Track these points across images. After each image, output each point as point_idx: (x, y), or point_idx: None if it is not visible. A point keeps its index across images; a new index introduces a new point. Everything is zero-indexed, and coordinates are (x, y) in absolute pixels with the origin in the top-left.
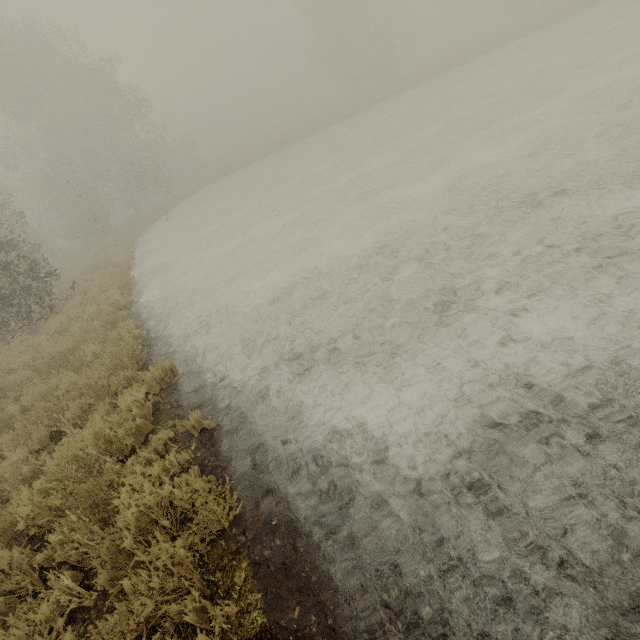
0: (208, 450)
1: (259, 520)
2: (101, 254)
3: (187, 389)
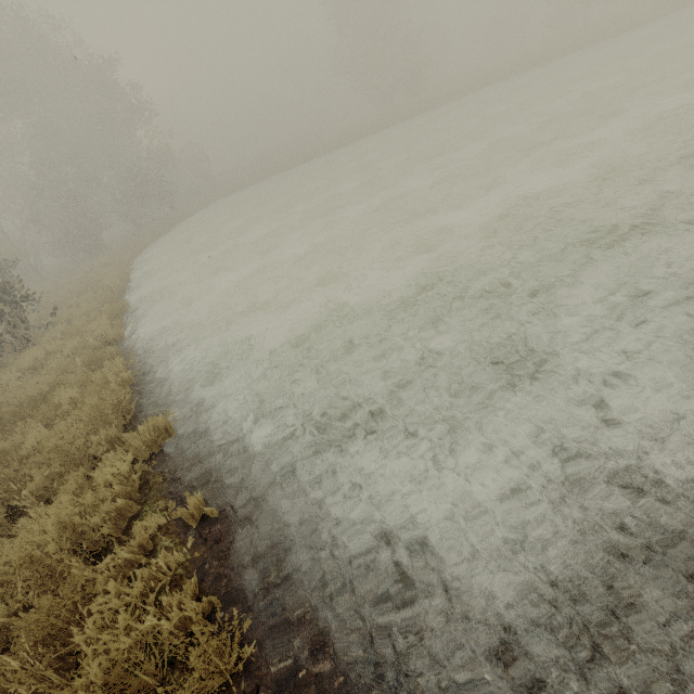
0: (209, 549)
1: (278, 670)
2: (91, 274)
3: (185, 456)
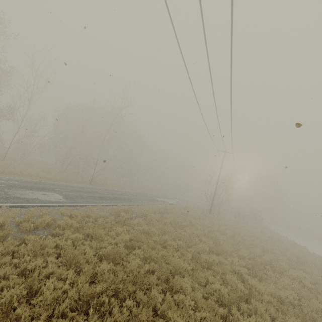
0: None
1: None
2: None
3: None
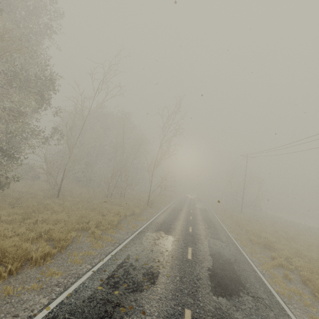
0: None
1: None
2: None
3: None
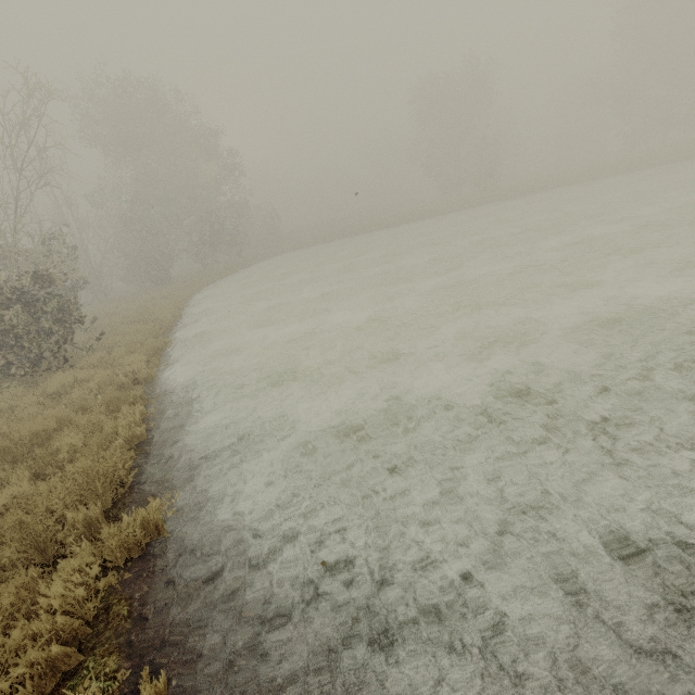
0: None
1: None
2: (149, 304)
3: (167, 576)
